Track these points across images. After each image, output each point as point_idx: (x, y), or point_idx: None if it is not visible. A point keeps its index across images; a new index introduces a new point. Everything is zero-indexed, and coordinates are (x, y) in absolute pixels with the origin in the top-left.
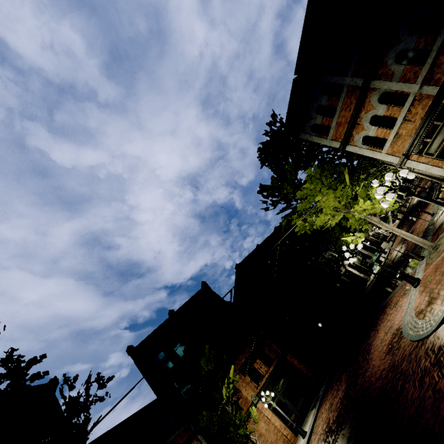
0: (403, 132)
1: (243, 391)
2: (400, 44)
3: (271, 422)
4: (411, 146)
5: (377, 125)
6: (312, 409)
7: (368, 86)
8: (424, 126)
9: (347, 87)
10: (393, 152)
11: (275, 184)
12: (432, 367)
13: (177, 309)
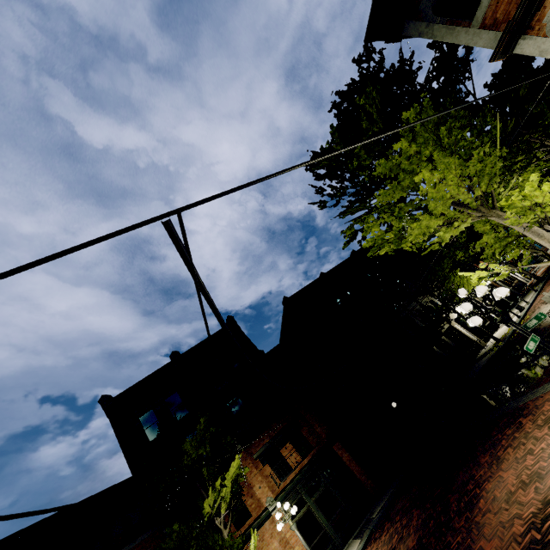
0: None
1: (257, 488)
2: None
3: (290, 543)
4: None
5: None
6: (357, 537)
7: None
8: None
9: None
10: None
11: (337, 145)
12: None
13: (185, 352)
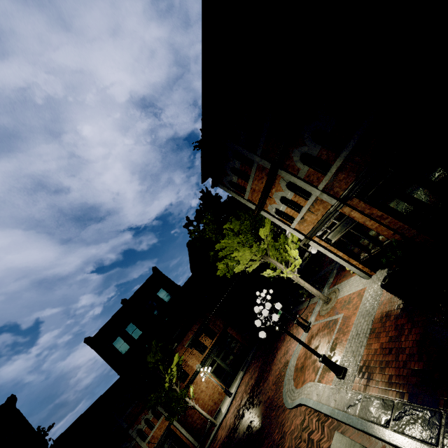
0: (308, 219)
1: (190, 362)
2: (305, 146)
3: (210, 381)
4: (313, 231)
5: (287, 202)
6: (242, 370)
7: (275, 173)
8: (324, 222)
9: (257, 163)
10: (300, 229)
11: (197, 230)
12: (276, 447)
13: (130, 297)
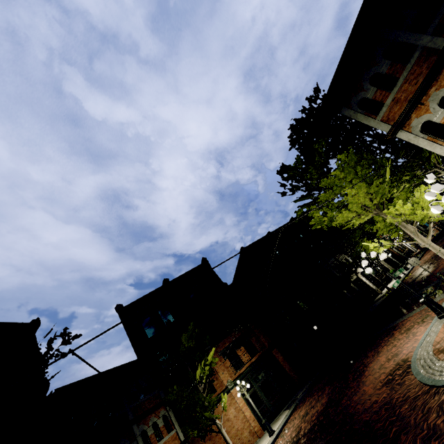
0: None
1: (221, 374)
2: None
3: (242, 410)
4: None
5: None
6: (286, 409)
7: None
8: None
9: (421, 50)
10: None
11: (299, 165)
12: None
13: (173, 280)
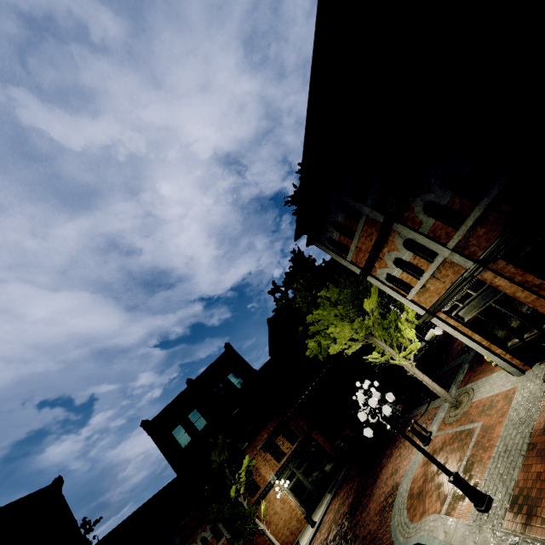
0: (431, 287)
1: (262, 470)
2: (430, 193)
3: (287, 501)
4: (438, 305)
5: (403, 266)
6: (329, 492)
7: (389, 227)
8: (454, 292)
9: (366, 216)
10: (420, 302)
11: (285, 297)
12: None
13: (197, 378)
